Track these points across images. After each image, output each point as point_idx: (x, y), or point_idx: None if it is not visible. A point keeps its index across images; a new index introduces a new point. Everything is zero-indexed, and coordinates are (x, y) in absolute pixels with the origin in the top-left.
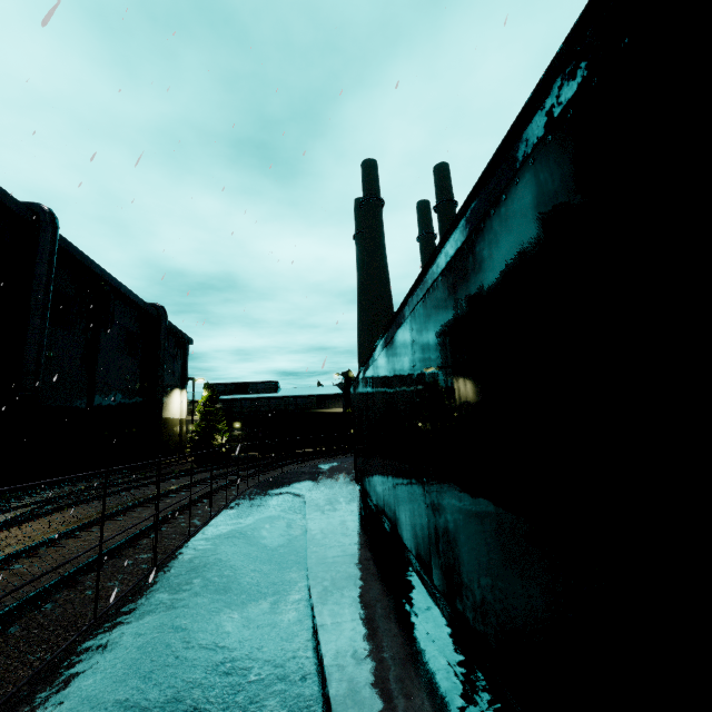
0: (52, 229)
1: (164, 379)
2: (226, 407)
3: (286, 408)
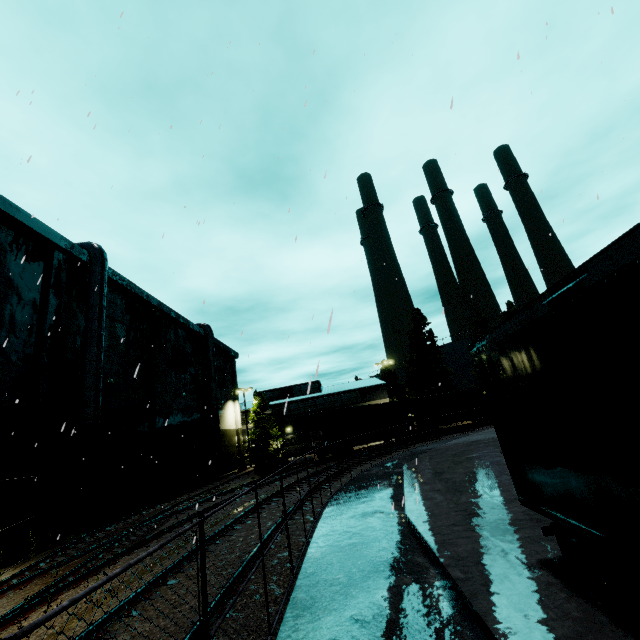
0: (101, 262)
1: (217, 393)
2: (276, 412)
3: (332, 406)
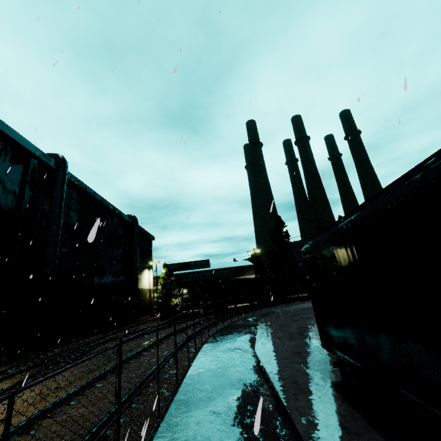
0: (64, 168)
1: (137, 263)
2: (177, 279)
3: (216, 277)
